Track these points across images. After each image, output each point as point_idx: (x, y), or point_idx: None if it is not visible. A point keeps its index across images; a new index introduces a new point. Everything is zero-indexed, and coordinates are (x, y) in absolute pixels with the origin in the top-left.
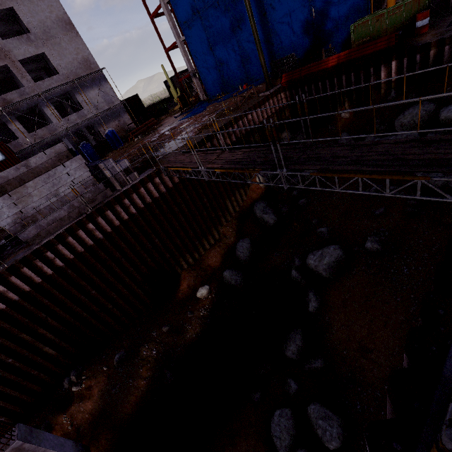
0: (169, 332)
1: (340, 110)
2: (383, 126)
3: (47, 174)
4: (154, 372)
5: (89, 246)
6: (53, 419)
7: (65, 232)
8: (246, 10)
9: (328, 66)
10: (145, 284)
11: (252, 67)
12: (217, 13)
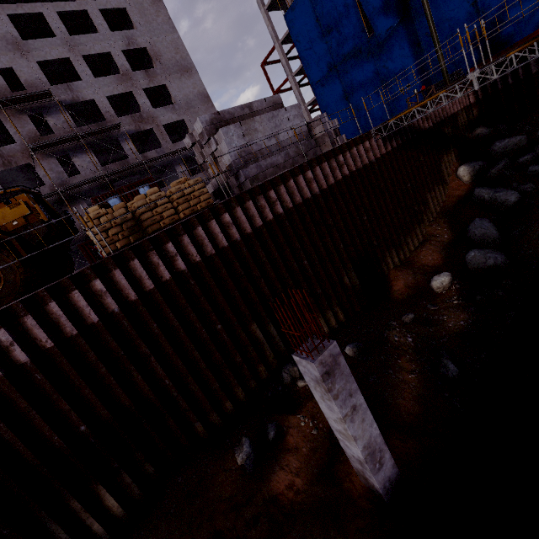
0: (414, 323)
1: None
2: None
3: (271, 114)
4: (421, 365)
5: (304, 200)
6: (282, 419)
7: (288, 172)
8: (394, 47)
9: None
10: (352, 275)
11: (399, 103)
12: (358, 61)
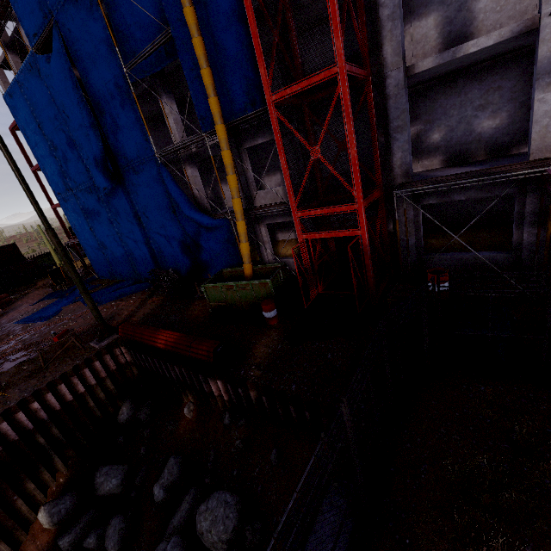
0: None
1: (186, 398)
2: (210, 477)
3: None
4: None
5: None
6: None
7: None
8: (120, 207)
9: (158, 346)
10: None
11: (138, 263)
12: (92, 199)
